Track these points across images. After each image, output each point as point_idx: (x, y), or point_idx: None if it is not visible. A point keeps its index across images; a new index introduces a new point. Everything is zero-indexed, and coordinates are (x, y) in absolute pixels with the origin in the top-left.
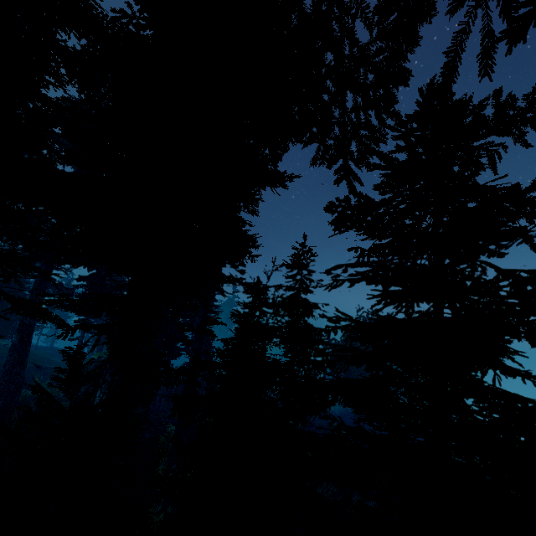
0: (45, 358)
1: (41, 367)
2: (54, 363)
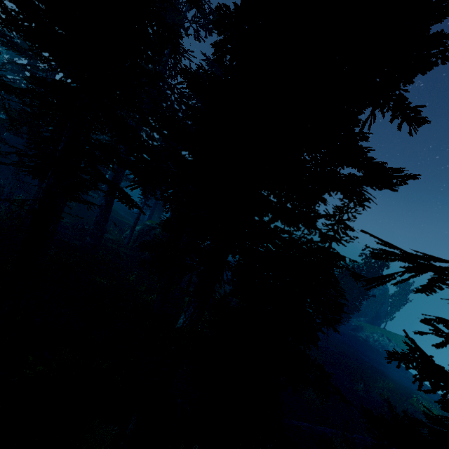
0: (115, 211)
1: (113, 217)
2: (120, 216)
